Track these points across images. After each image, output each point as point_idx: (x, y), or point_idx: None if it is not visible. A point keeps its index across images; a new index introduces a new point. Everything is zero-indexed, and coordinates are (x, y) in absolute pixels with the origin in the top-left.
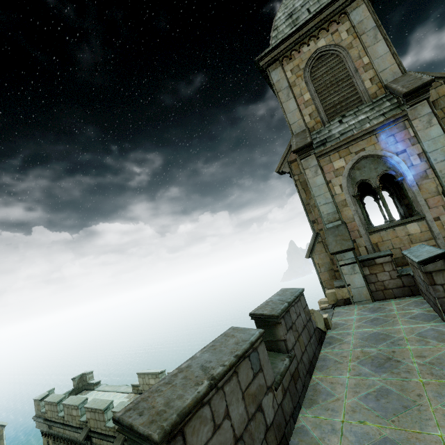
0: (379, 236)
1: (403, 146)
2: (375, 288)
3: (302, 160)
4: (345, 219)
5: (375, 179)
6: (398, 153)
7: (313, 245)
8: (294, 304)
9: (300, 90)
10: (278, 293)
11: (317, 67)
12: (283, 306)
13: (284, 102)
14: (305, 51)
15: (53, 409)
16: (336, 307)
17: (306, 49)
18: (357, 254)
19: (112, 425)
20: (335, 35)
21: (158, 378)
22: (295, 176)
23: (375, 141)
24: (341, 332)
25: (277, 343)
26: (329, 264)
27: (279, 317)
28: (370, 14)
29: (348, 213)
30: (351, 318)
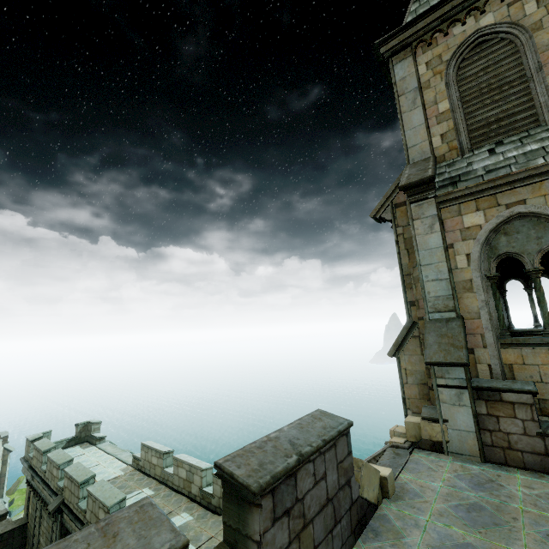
0: (518, 353)
1: None
2: (492, 440)
3: (413, 205)
4: (464, 312)
5: (534, 256)
6: None
7: (403, 338)
8: (316, 458)
9: (434, 95)
10: (301, 421)
11: (471, 59)
12: (283, 464)
13: (406, 112)
14: (457, 32)
15: (39, 458)
16: (416, 450)
17: (459, 30)
18: (471, 374)
19: (85, 508)
20: (514, 6)
21: (162, 459)
22: (398, 228)
23: (548, 190)
24: (406, 512)
25: (245, 542)
26: (422, 375)
27: (257, 495)
28: None
29: (470, 303)
30: (433, 486)
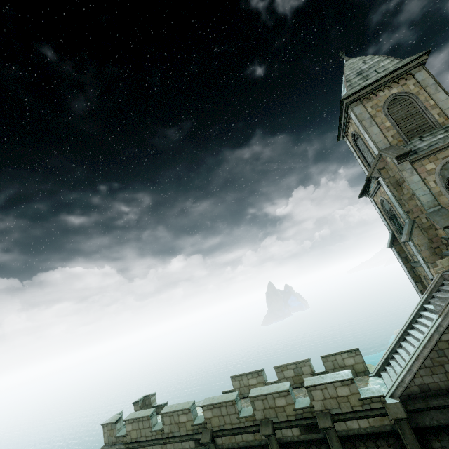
0: None
1: None
2: None
3: (398, 165)
4: (443, 204)
5: None
6: None
7: (411, 230)
8: None
9: (380, 120)
10: None
11: (393, 105)
12: None
13: (368, 128)
14: (381, 95)
15: (143, 426)
16: None
17: (382, 94)
18: None
19: (250, 414)
20: (404, 86)
21: (261, 376)
22: (385, 180)
23: None
24: None
25: None
26: (428, 243)
27: None
28: (429, 76)
29: (444, 200)
30: None
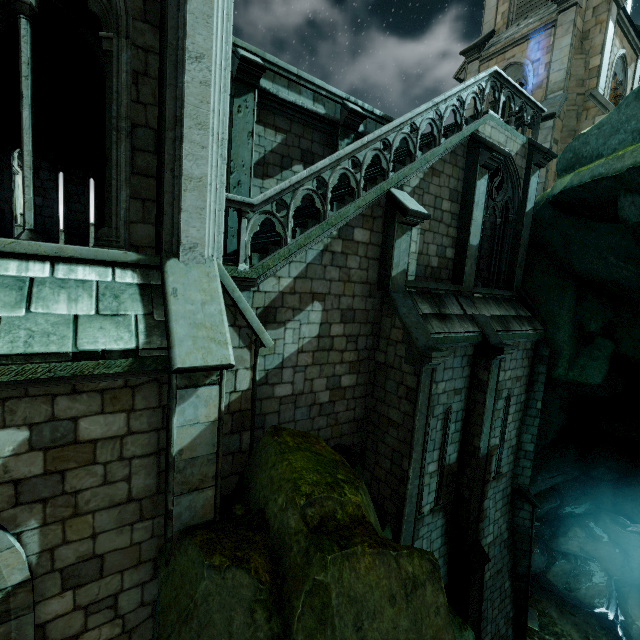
0: None
1: (540, 55)
2: None
3: (469, 65)
4: None
5: None
6: (534, 62)
7: None
8: None
9: None
10: None
11: None
12: None
13: None
14: None
15: None
16: None
17: None
18: None
19: None
20: None
21: None
22: None
23: (525, 48)
24: None
25: None
26: None
27: None
28: None
29: None
30: None
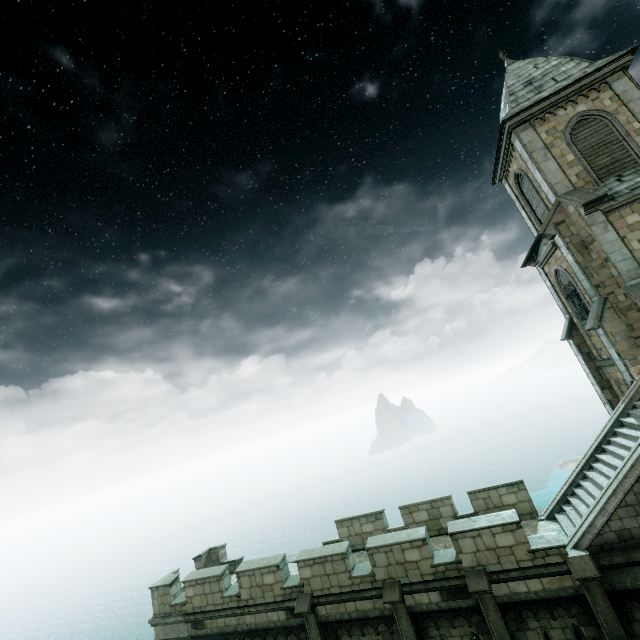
0: None
1: None
2: None
3: (586, 217)
4: None
5: None
6: None
7: (601, 311)
8: None
9: (560, 151)
10: None
11: (578, 130)
12: None
13: (541, 163)
14: (562, 114)
15: (210, 590)
16: None
17: (563, 113)
18: None
19: (368, 572)
20: (596, 101)
21: (381, 520)
22: (565, 239)
23: None
24: None
25: None
26: (625, 331)
27: None
28: (634, 86)
29: None
30: None
